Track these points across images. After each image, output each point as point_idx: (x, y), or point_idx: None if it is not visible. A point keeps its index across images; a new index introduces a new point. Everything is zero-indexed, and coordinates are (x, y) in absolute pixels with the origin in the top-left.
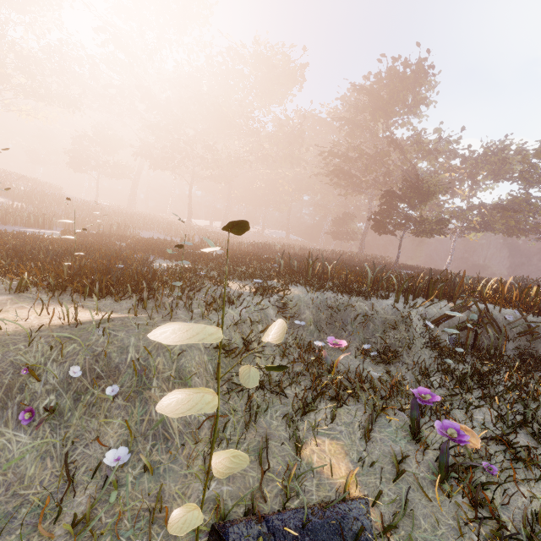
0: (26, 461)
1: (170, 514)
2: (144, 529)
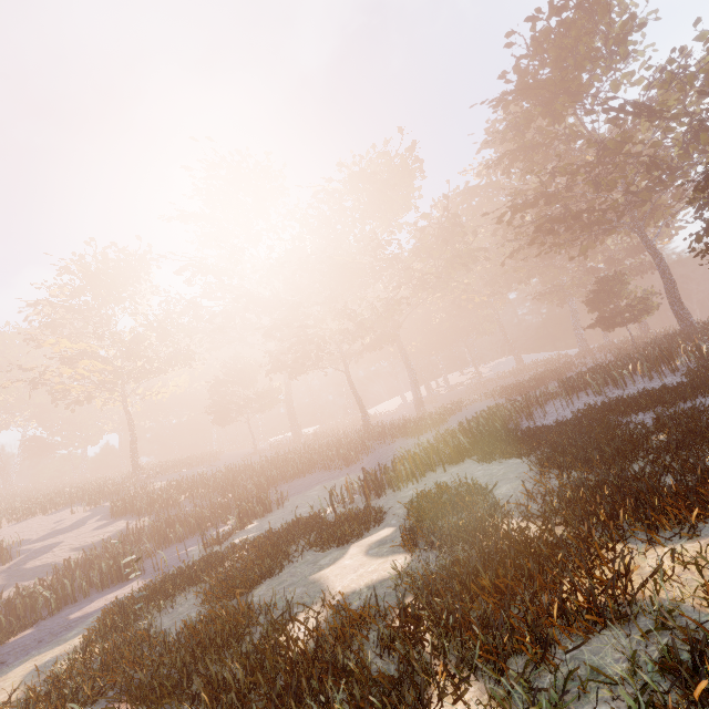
0: None
1: None
2: None
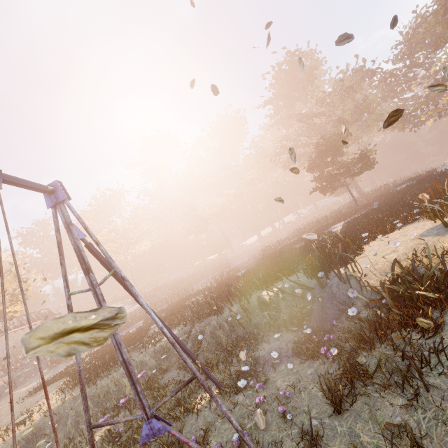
0: None
1: None
2: None
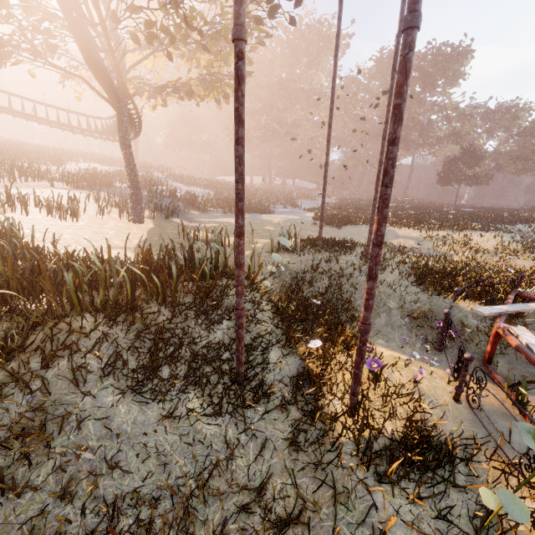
0: None
1: None
2: None
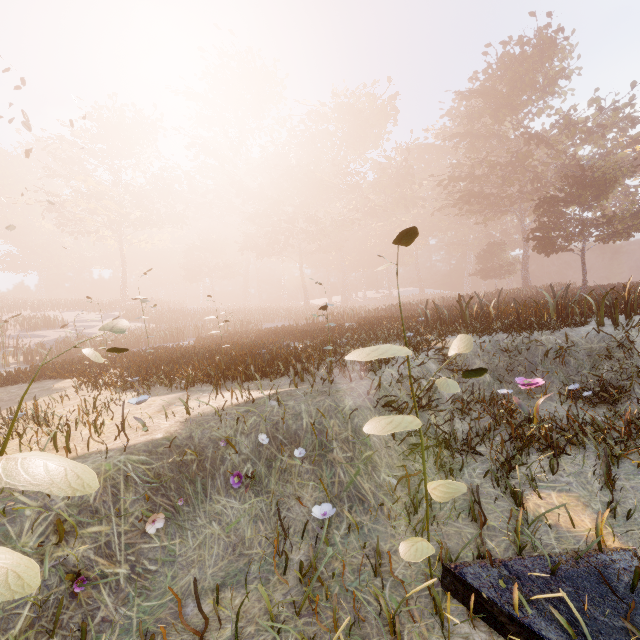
0: (242, 525)
1: (389, 568)
2: (369, 581)
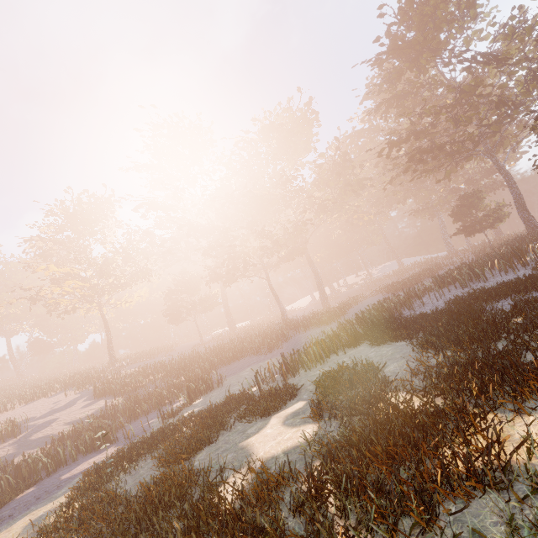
0: None
1: None
2: None
